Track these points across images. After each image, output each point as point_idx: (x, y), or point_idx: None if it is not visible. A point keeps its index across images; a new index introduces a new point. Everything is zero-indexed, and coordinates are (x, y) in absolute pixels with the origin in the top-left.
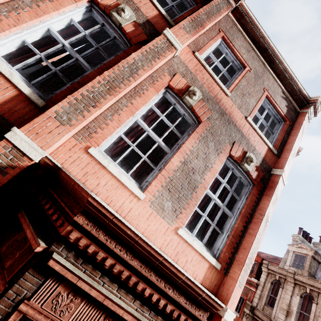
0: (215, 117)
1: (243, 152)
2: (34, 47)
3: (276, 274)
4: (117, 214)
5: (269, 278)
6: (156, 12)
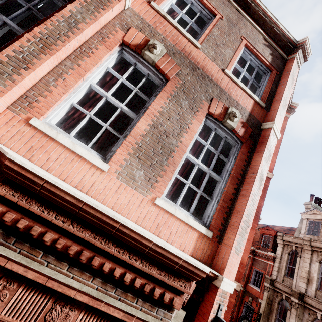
0: (186, 73)
1: (224, 108)
2: None
3: (291, 244)
4: (48, 177)
5: (285, 249)
6: None
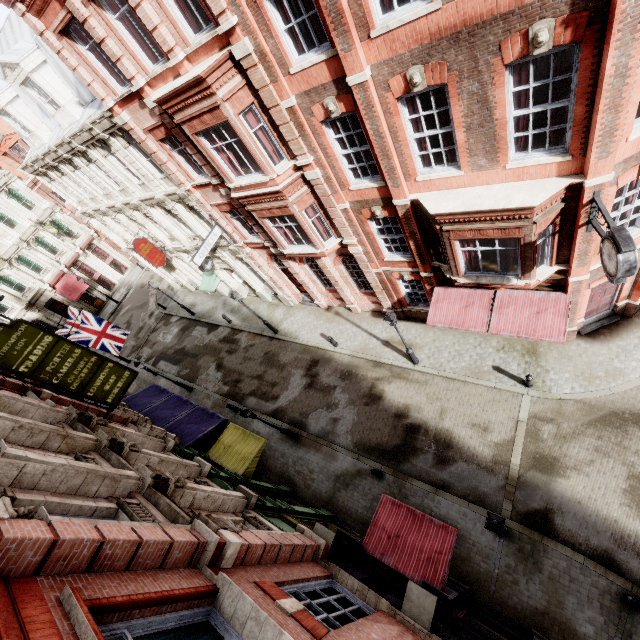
0: (453, 57)
1: (522, 39)
2: (349, 161)
3: None
4: (445, 212)
5: None
6: (324, 65)
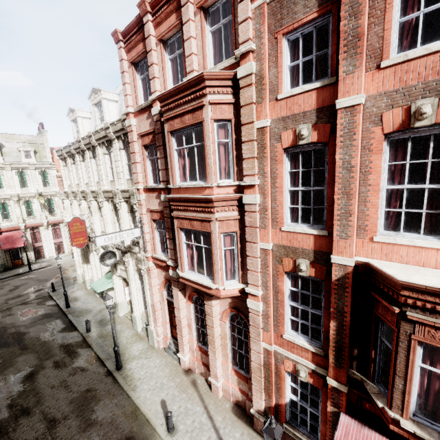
0: None
1: None
2: (292, 202)
3: None
4: (426, 284)
5: None
6: (314, 93)
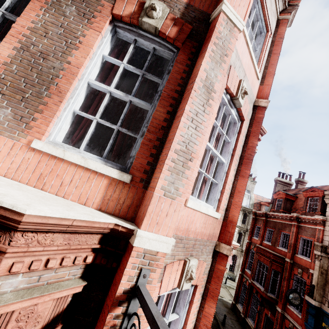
0: None
1: (138, 5)
2: None
3: None
4: None
5: None
6: None
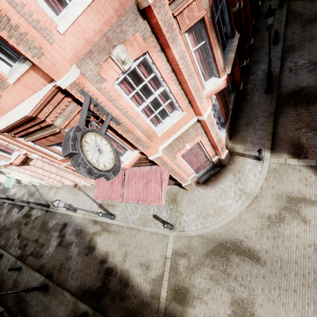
0: None
1: None
2: None
3: None
4: None
5: None
6: None
